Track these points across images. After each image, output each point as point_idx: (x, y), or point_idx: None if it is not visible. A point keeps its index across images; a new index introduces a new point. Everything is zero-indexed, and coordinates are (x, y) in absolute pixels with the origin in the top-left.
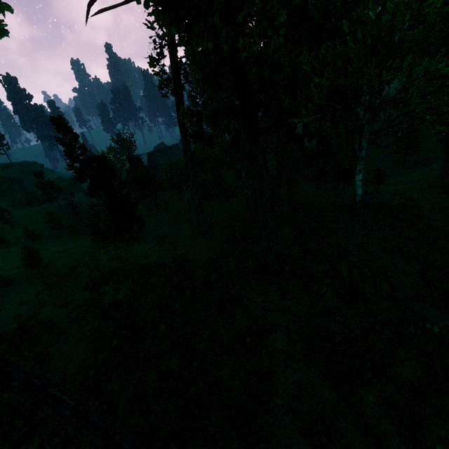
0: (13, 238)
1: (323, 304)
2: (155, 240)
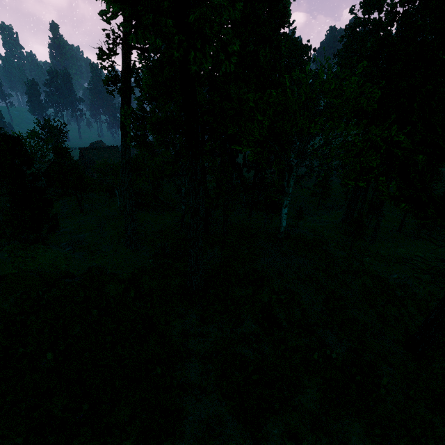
0: None
1: (242, 330)
2: (70, 245)
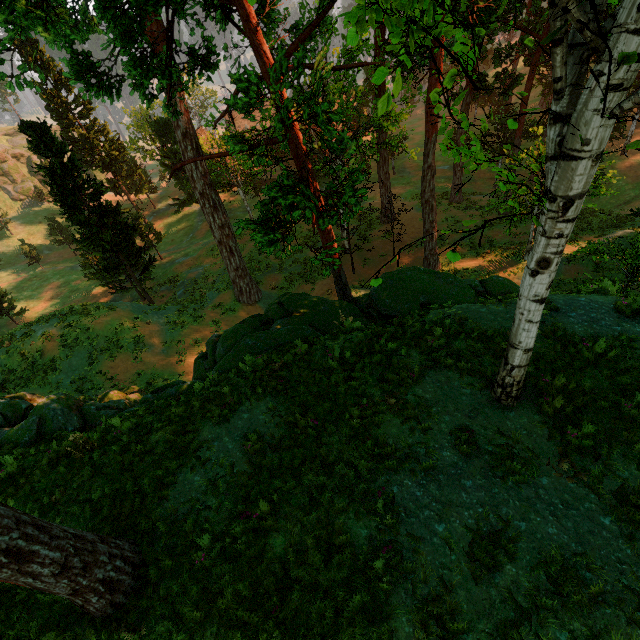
0: (12, 254)
1: None
2: (183, 286)
